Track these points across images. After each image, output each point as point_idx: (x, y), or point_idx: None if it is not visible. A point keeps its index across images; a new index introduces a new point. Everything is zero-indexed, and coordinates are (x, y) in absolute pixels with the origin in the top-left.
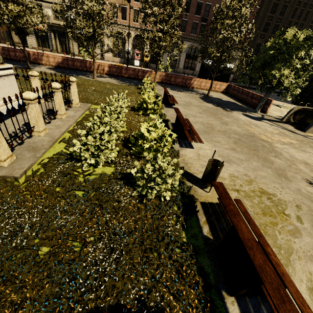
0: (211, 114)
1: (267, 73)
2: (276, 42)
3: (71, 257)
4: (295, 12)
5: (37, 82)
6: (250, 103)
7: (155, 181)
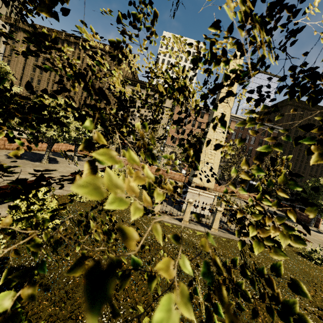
0: None
1: (316, 201)
2: (315, 184)
3: (322, 280)
4: (299, 155)
5: None
6: (300, 218)
7: (321, 257)
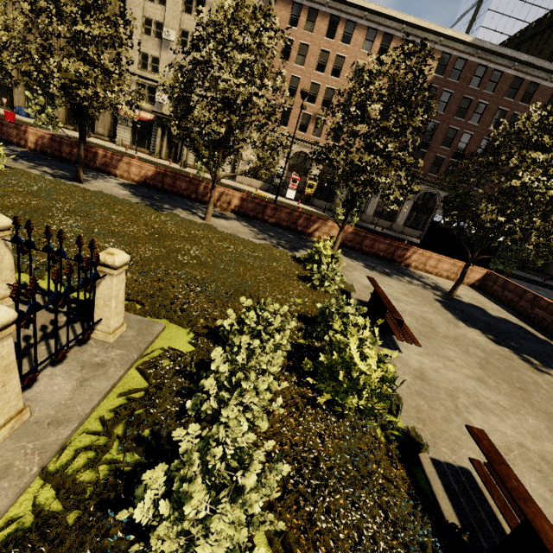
0: (513, 387)
1: None
2: None
3: None
4: None
5: None
6: None
7: None
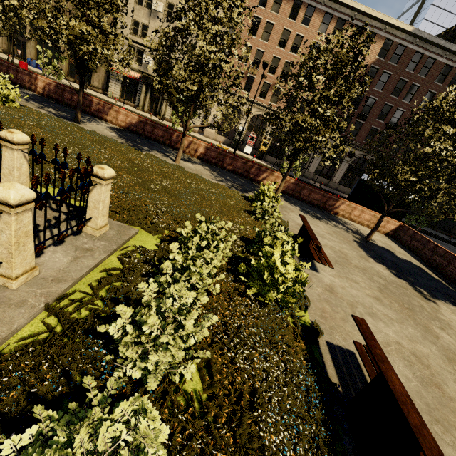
0: (402, 307)
1: None
2: None
3: None
4: None
5: (16, 158)
6: None
7: None
